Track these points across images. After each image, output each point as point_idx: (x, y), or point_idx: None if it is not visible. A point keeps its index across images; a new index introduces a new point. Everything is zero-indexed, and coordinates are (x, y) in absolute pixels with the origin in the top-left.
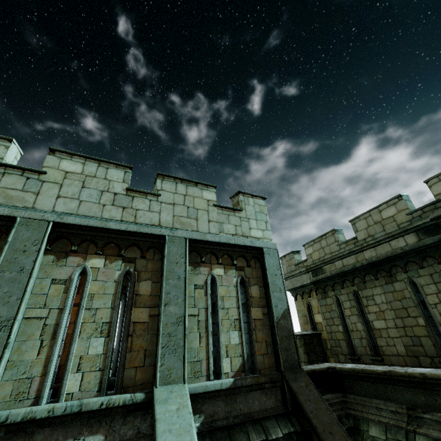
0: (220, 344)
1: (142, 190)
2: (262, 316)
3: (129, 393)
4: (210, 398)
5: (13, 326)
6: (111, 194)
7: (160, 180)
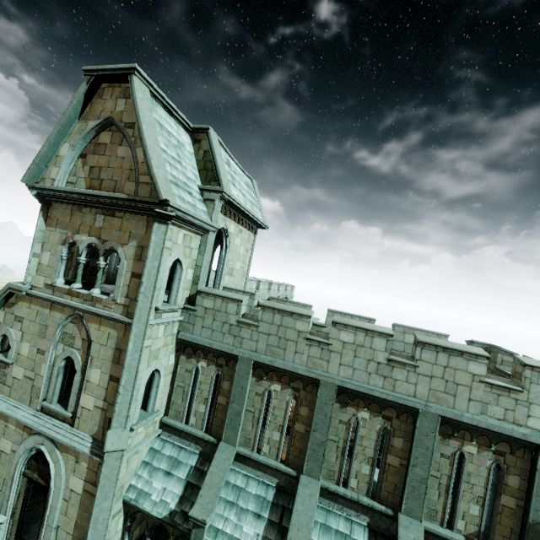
0: (457, 509)
1: (401, 361)
2: (514, 506)
3: (383, 506)
4: (440, 539)
5: (325, 446)
6: (375, 363)
7: (419, 349)
